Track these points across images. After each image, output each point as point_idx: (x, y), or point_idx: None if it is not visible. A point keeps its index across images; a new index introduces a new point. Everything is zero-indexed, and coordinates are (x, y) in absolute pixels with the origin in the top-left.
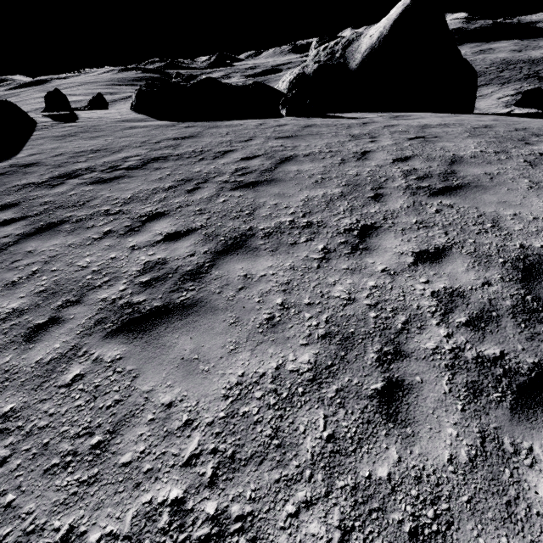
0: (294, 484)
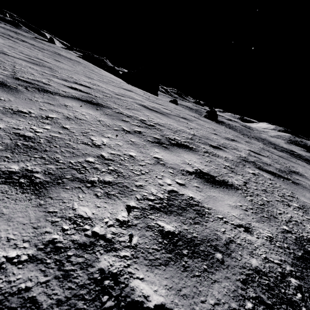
0: None
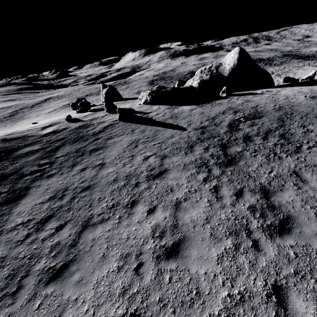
0: None
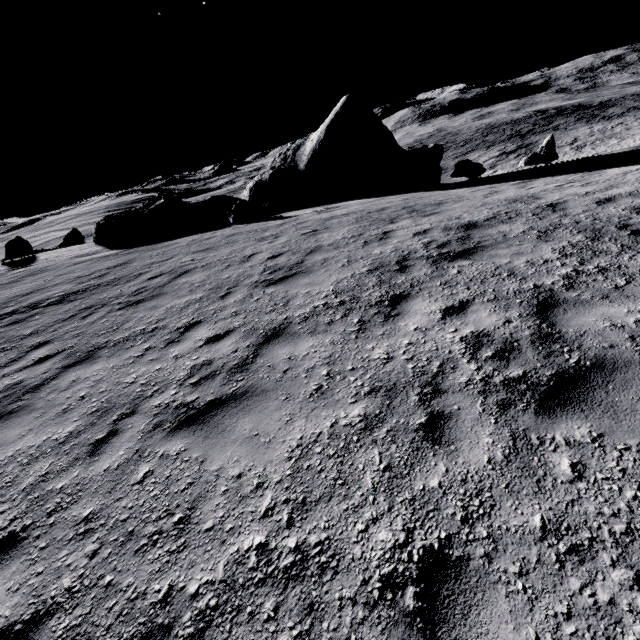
0: (2, 504)
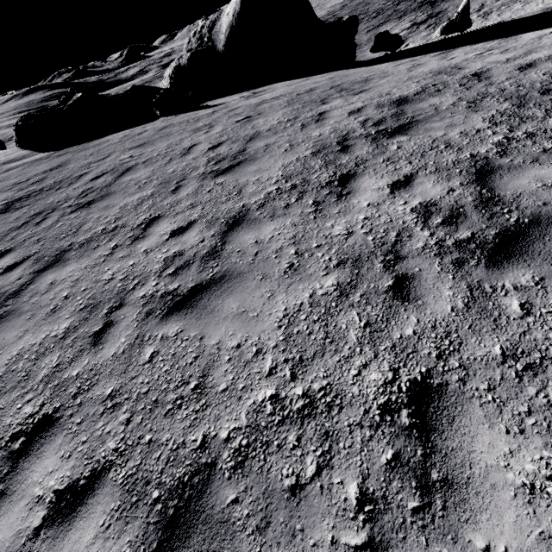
0: (26, 394)
